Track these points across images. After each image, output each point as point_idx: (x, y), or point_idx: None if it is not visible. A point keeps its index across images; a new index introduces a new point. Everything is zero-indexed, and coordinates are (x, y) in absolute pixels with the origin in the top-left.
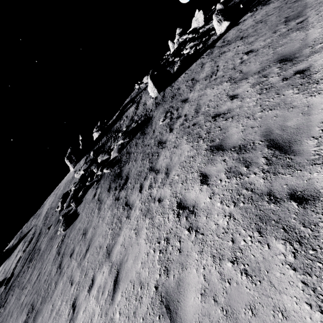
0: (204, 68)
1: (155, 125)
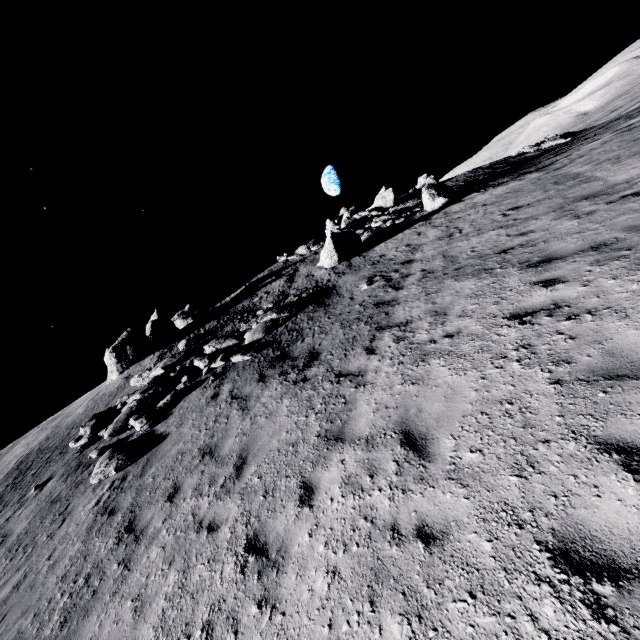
0: (426, 234)
1: (350, 293)
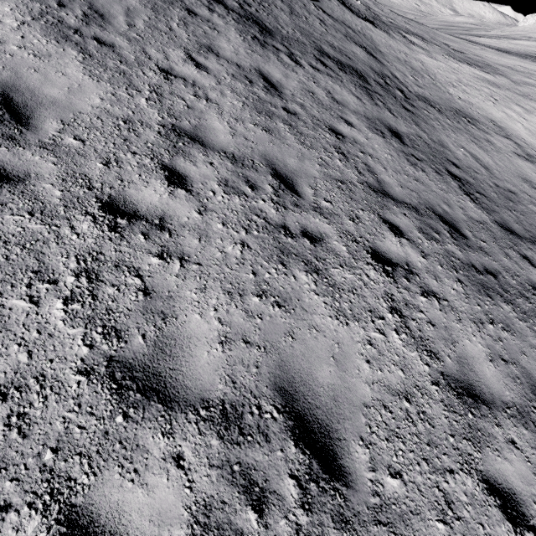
0: None
1: None
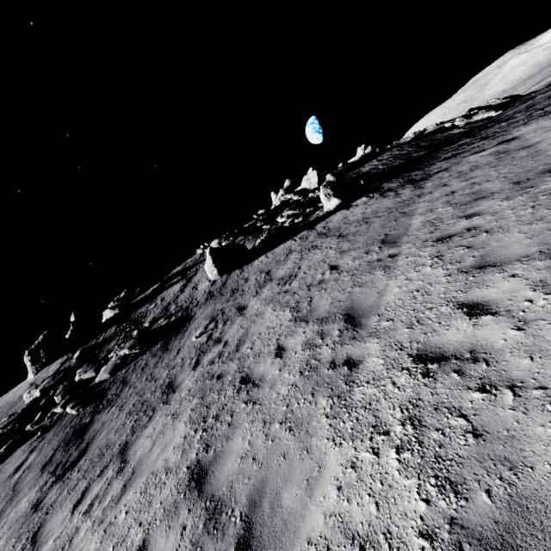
0: (287, 261)
1: (186, 339)
